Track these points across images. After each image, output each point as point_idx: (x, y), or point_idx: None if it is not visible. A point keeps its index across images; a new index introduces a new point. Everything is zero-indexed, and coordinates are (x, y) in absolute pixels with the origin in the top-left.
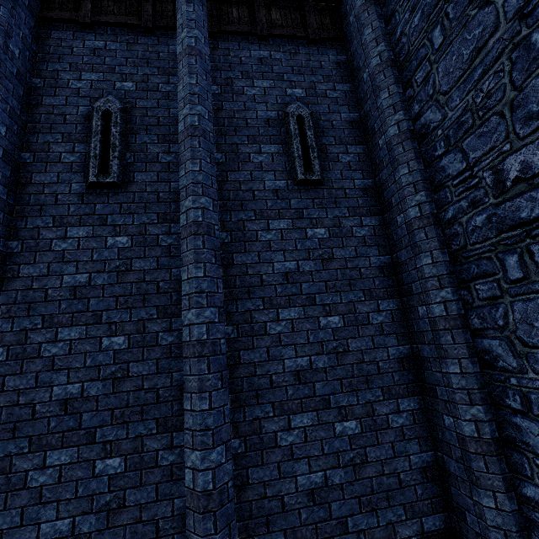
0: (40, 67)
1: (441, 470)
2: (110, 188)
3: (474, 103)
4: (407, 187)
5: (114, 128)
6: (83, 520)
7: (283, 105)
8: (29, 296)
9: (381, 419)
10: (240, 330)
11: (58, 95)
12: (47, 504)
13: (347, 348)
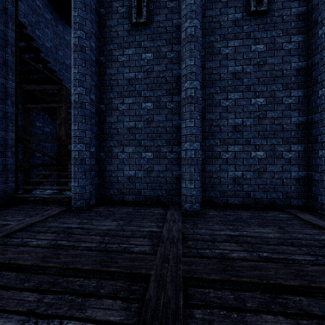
0: None
1: (309, 181)
2: (142, 26)
3: None
4: None
5: None
6: (139, 172)
7: None
8: (111, 83)
9: (278, 153)
10: (206, 103)
11: None
12: (126, 165)
13: (265, 116)
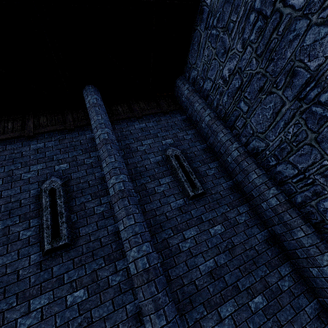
0: None
1: None
2: (62, 248)
3: (286, 138)
4: (261, 185)
5: (59, 200)
6: None
7: (163, 151)
8: None
9: None
10: None
11: (14, 187)
12: None
13: (279, 323)
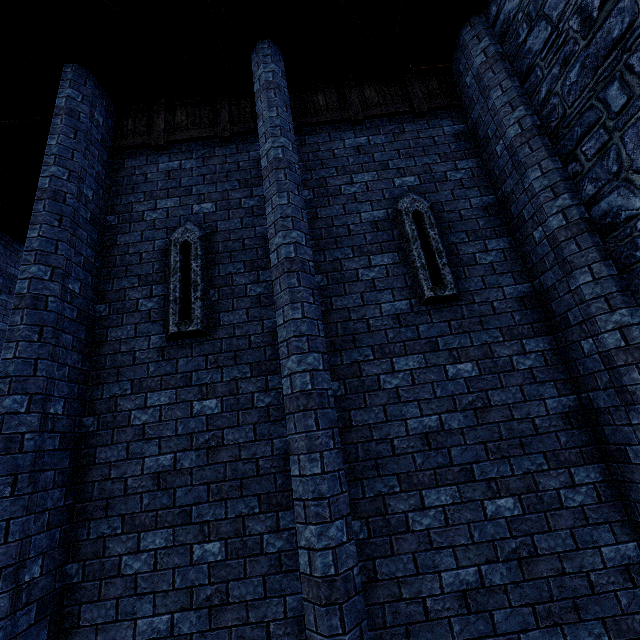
0: (114, 202)
1: None
2: (193, 337)
3: None
4: (594, 301)
5: (194, 262)
6: None
7: (392, 200)
8: (107, 490)
9: None
10: (371, 526)
11: (133, 231)
12: None
13: (534, 550)
